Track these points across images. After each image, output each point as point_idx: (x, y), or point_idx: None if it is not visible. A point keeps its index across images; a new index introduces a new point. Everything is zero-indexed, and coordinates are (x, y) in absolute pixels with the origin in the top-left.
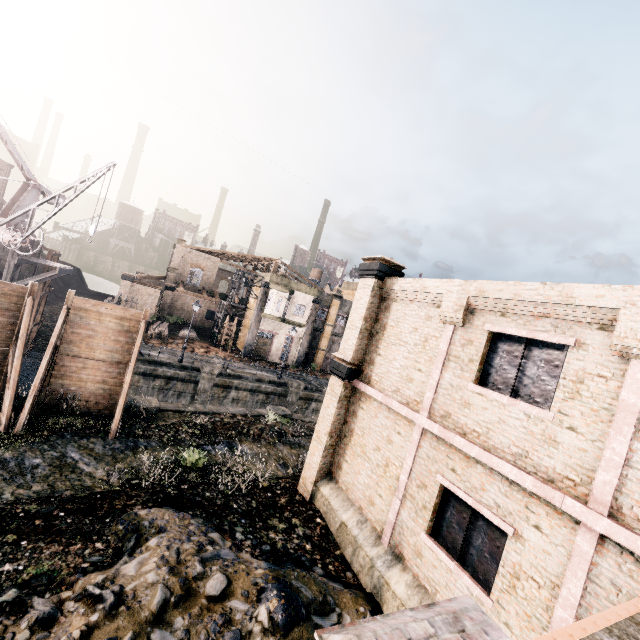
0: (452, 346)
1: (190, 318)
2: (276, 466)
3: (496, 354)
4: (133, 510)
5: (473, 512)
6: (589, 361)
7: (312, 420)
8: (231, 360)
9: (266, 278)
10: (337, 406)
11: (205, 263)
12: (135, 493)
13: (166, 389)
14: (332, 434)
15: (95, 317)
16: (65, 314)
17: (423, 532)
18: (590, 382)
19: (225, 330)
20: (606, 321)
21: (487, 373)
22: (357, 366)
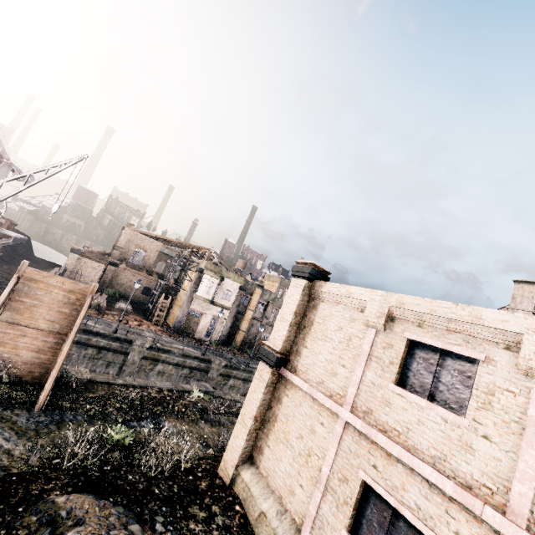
0: (374, 347)
1: (127, 292)
2: (197, 445)
3: (413, 359)
4: (50, 496)
5: (393, 511)
6: (498, 376)
7: (231, 397)
8: (162, 335)
9: (201, 264)
10: (264, 391)
11: (148, 246)
12: (54, 475)
13: (96, 358)
14: (257, 418)
15: (44, 288)
16: (14, 283)
17: (344, 529)
18: (500, 395)
19: (159, 306)
20: (511, 343)
21: (405, 375)
22: (285, 355)
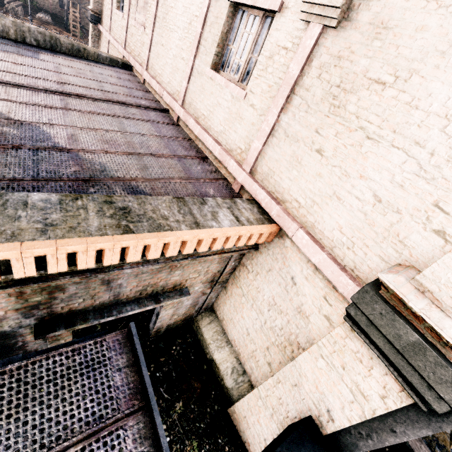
0: None
1: (45, 4)
2: None
3: None
4: None
5: None
6: None
7: None
8: (72, 38)
9: None
10: (92, 41)
11: None
12: None
13: None
14: None
15: None
16: None
17: None
18: None
19: (70, 16)
20: None
21: (121, 3)
22: (98, 15)
